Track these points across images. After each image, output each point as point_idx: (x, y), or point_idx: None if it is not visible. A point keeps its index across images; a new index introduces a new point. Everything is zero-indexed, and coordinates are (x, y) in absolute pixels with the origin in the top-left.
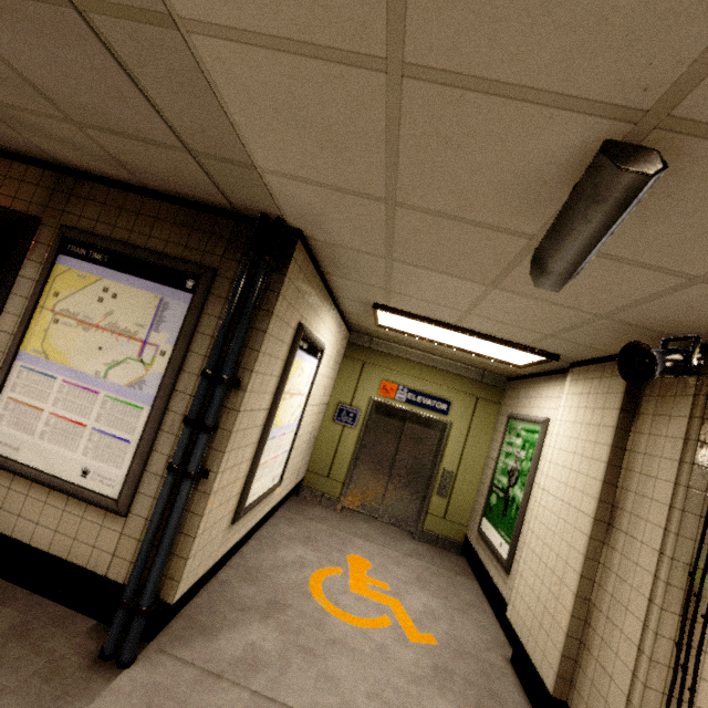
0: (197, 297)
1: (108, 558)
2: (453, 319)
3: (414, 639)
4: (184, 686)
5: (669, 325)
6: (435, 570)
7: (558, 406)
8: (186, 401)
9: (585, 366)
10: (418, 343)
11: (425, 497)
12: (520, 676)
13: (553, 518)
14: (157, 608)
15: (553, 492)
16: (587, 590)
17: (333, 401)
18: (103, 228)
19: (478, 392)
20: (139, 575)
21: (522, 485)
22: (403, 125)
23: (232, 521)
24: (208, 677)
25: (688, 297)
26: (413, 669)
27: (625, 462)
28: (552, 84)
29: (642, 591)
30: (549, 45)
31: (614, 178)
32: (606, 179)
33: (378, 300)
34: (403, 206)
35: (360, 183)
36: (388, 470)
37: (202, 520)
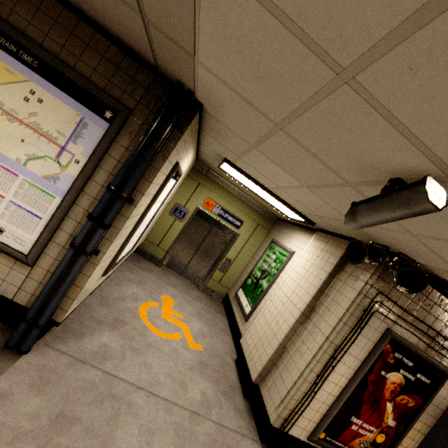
0: (113, 127)
1: (15, 289)
2: (269, 186)
3: (192, 347)
4: (62, 367)
5: (380, 239)
6: (207, 309)
7: (302, 247)
8: (90, 201)
9: (325, 234)
10: (238, 184)
11: (212, 270)
12: (238, 368)
13: (280, 304)
14: (49, 324)
15: (285, 292)
16: (286, 343)
17: (173, 201)
18: (35, 32)
19: (260, 221)
20: (40, 305)
21: (268, 280)
22: (322, 102)
23: (103, 275)
24: (77, 362)
25: (399, 236)
26: (189, 363)
27: (326, 291)
28: (426, 139)
29: (312, 351)
30: (443, 125)
31: (422, 203)
32: (418, 201)
33: (229, 158)
34: (285, 133)
35: (267, 108)
36: (195, 250)
37: (89, 279)
